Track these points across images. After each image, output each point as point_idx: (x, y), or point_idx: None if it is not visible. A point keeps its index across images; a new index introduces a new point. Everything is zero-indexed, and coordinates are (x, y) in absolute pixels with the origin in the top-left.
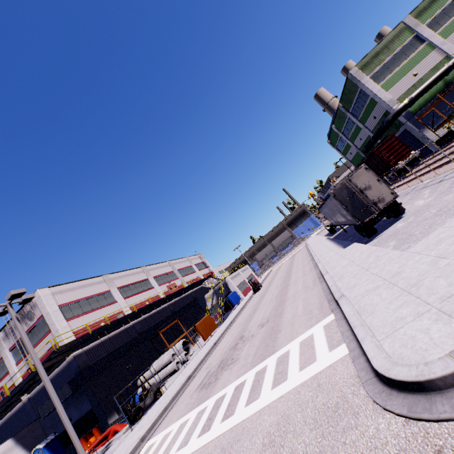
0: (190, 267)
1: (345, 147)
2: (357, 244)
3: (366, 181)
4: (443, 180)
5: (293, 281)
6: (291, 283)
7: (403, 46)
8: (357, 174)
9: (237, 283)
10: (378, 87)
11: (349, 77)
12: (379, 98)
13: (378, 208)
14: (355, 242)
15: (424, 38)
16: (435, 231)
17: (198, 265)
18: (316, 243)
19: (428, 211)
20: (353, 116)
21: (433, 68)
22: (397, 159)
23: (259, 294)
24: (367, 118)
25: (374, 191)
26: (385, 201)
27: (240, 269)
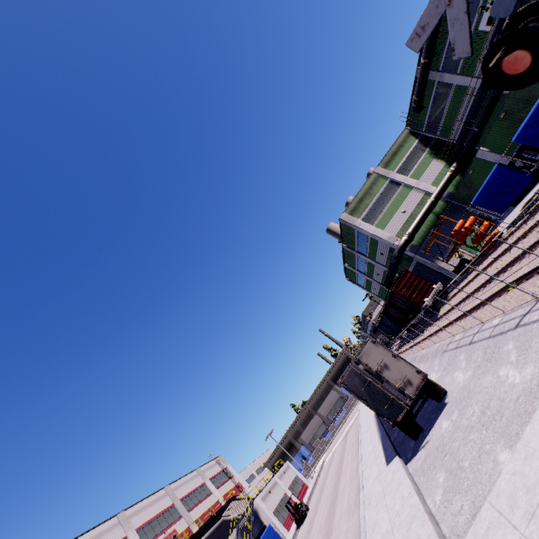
0: (202, 487)
1: (367, 283)
2: (399, 464)
3: (379, 359)
4: (473, 341)
5: (336, 522)
6: (334, 528)
7: (383, 190)
8: (365, 351)
9: (273, 505)
10: (373, 227)
11: (342, 222)
12: (378, 237)
13: (408, 397)
14: (397, 457)
15: (399, 182)
16: (481, 510)
17: (216, 478)
18: (365, 420)
19: (471, 404)
20: (361, 254)
21: (418, 204)
22: (422, 296)
23: (302, 536)
24: (375, 254)
25: (394, 371)
26: (413, 384)
27: (277, 472)
